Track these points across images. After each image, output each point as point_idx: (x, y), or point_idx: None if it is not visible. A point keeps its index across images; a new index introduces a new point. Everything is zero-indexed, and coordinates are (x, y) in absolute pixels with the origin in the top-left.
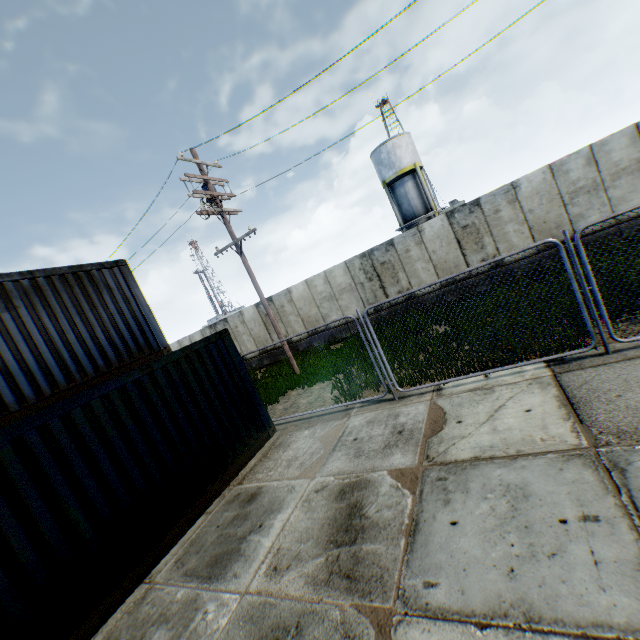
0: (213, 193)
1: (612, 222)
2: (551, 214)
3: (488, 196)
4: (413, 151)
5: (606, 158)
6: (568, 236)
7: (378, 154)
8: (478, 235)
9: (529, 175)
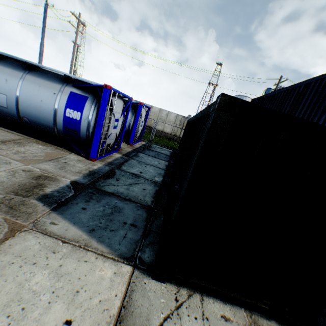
0: None
1: None
2: None
3: None
4: None
5: None
6: None
7: (241, 98)
8: None
9: None
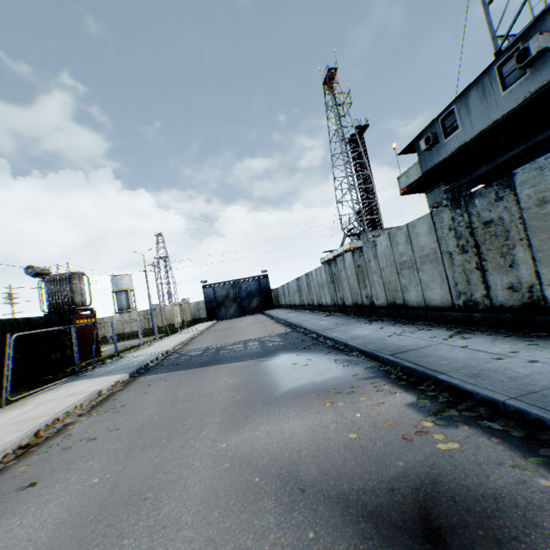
0: (13, 298)
1: (132, 331)
2: (120, 326)
3: (107, 318)
4: (130, 282)
5: (133, 317)
6: (123, 333)
7: (113, 279)
8: (102, 327)
9: (117, 315)
